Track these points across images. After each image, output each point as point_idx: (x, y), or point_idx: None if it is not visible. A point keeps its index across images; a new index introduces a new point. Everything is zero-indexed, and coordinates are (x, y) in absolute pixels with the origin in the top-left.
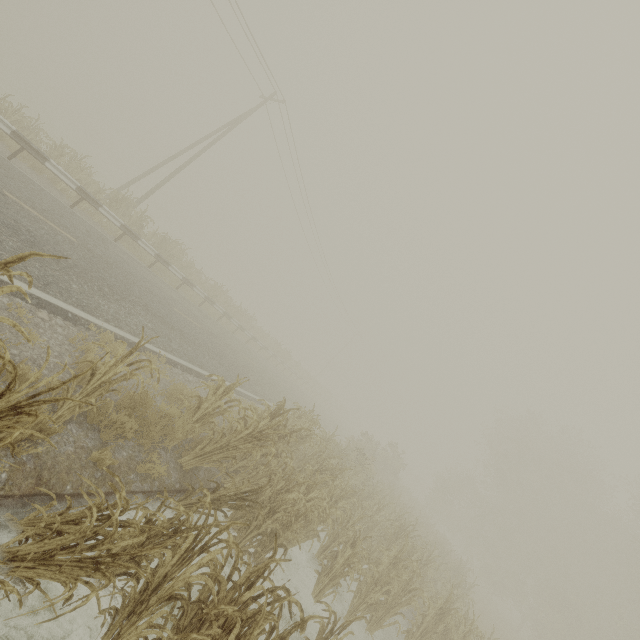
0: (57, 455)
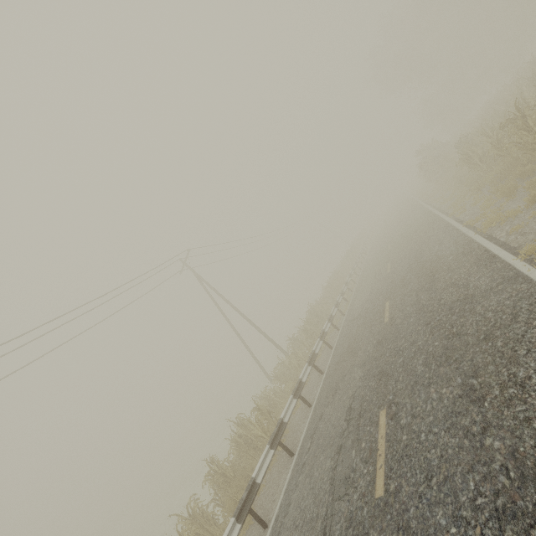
0: None
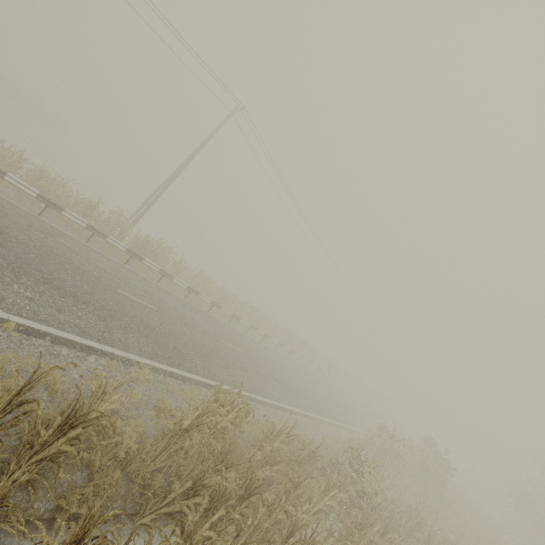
0: None
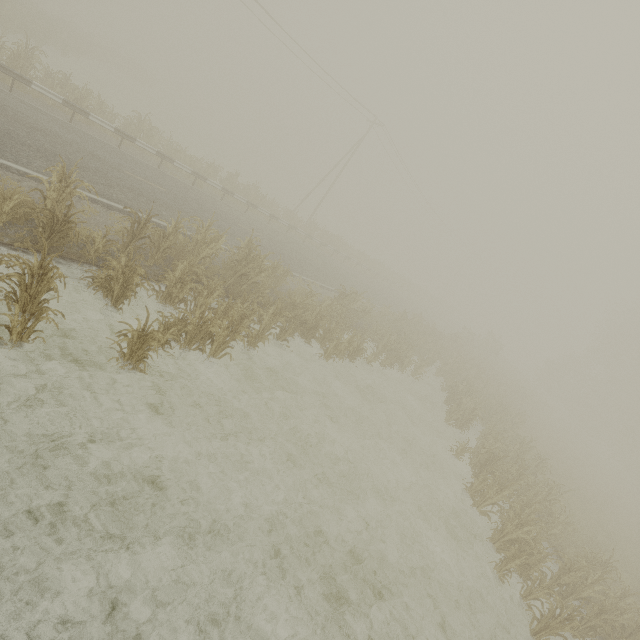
0: (359, 324)
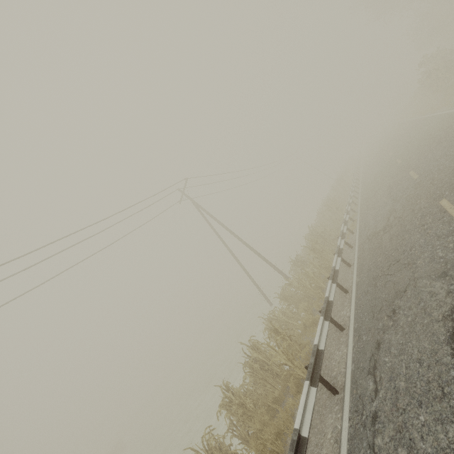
0: None
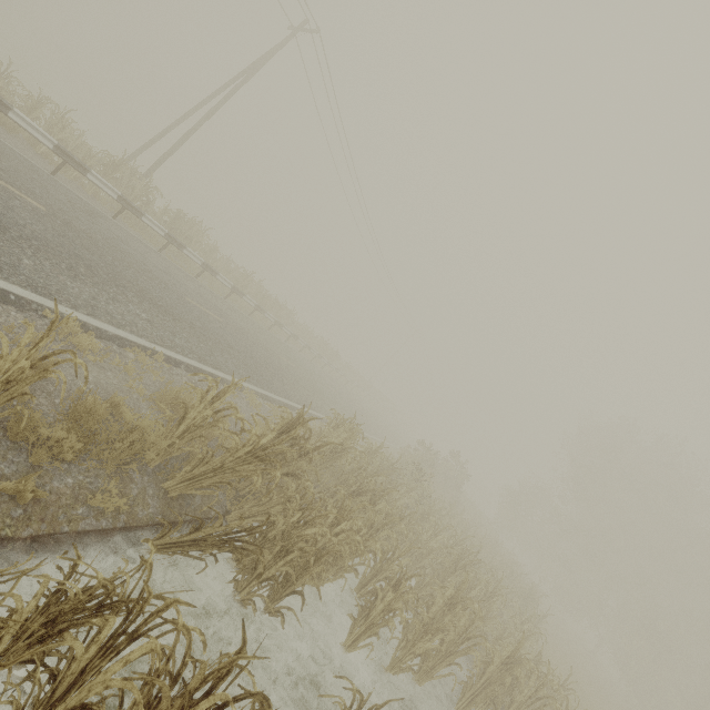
0: None
